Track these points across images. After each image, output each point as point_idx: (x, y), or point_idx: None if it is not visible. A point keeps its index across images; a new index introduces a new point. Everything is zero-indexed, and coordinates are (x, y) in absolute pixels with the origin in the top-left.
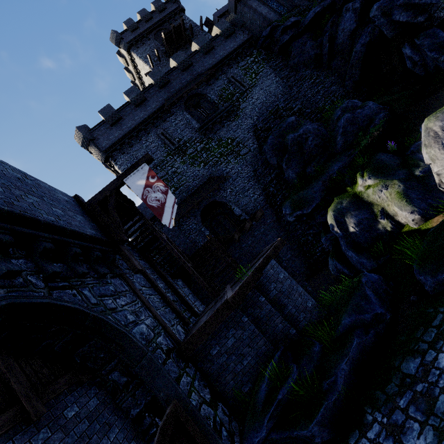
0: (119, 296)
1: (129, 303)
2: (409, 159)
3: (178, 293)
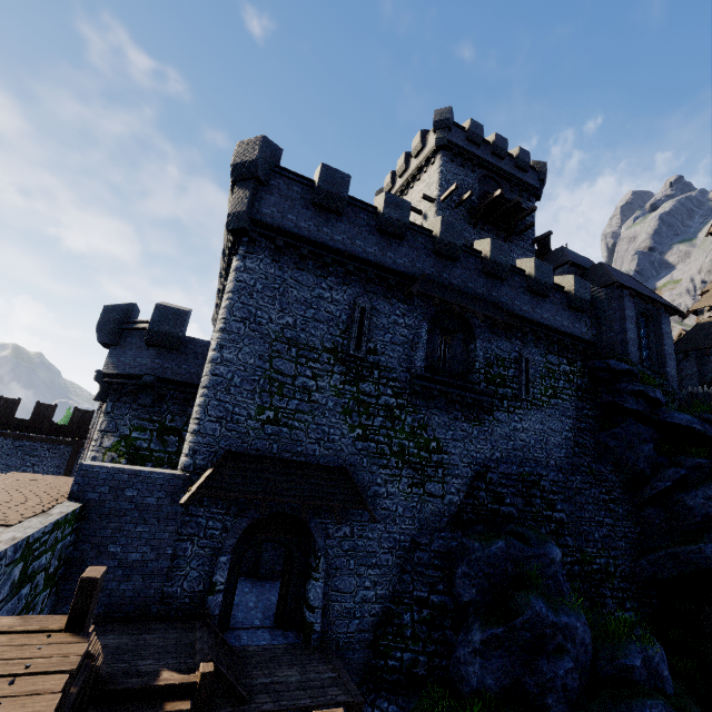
0: None
1: None
2: None
3: None
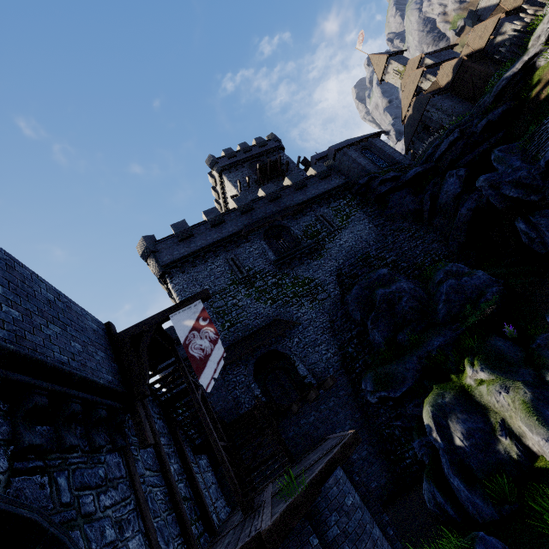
0: (107, 488)
1: (117, 502)
2: (536, 355)
3: (195, 484)
